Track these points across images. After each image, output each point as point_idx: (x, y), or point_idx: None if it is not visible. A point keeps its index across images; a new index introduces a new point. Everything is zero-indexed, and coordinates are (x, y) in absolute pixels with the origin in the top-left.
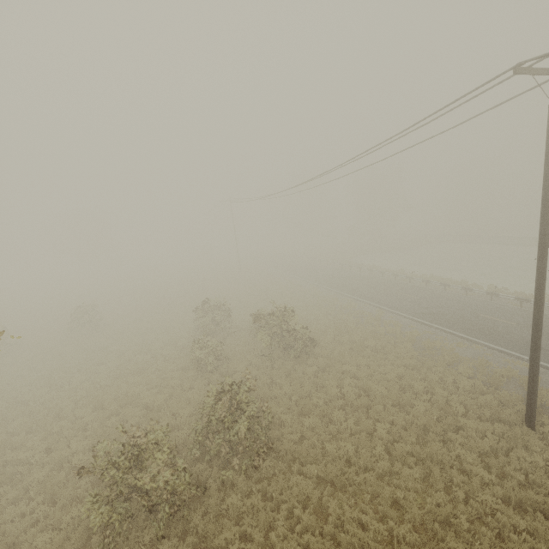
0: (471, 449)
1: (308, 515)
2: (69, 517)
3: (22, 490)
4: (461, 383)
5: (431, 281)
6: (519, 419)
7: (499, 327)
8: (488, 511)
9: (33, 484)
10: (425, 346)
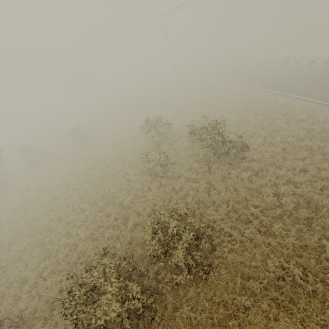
0: None
1: None
2: None
3: (56, 263)
4: None
5: None
6: None
7: None
8: None
9: (60, 260)
10: None
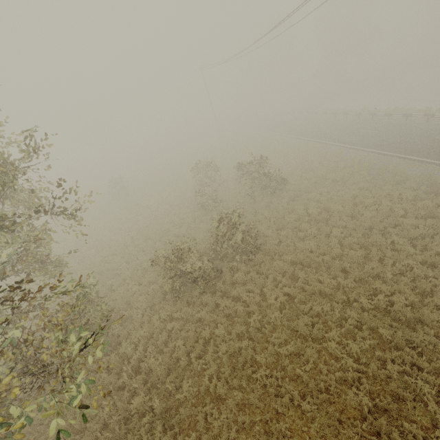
0: (404, 237)
1: (286, 279)
2: (151, 289)
3: (122, 280)
4: (405, 194)
5: (394, 114)
6: None
7: None
8: (408, 270)
9: (126, 277)
10: (378, 172)
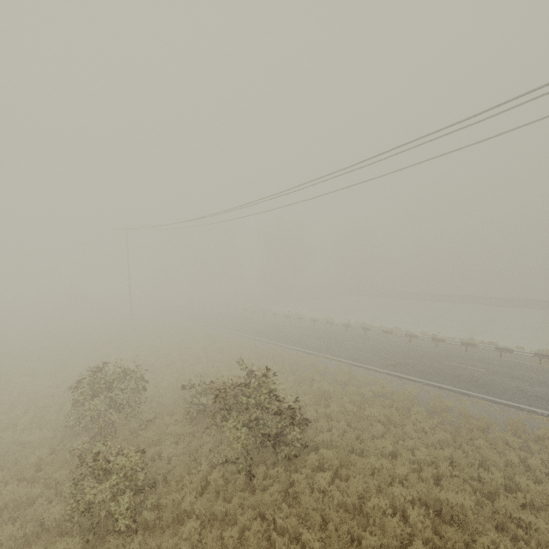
0: None
1: None
2: None
3: None
4: (533, 461)
5: (372, 329)
6: None
7: (476, 375)
8: None
9: None
10: (433, 409)
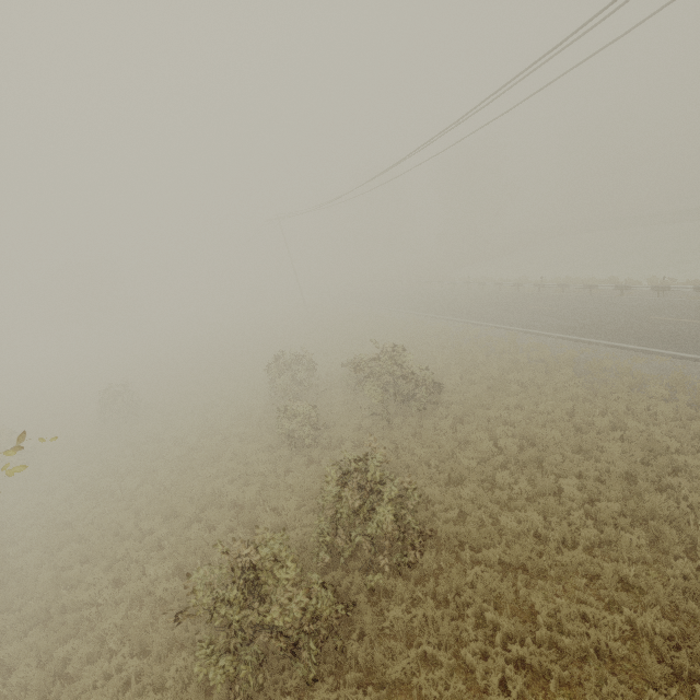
0: None
1: (508, 618)
2: (173, 671)
3: (97, 641)
4: (660, 409)
5: (571, 285)
6: None
7: (683, 329)
8: None
9: (110, 631)
10: (589, 370)
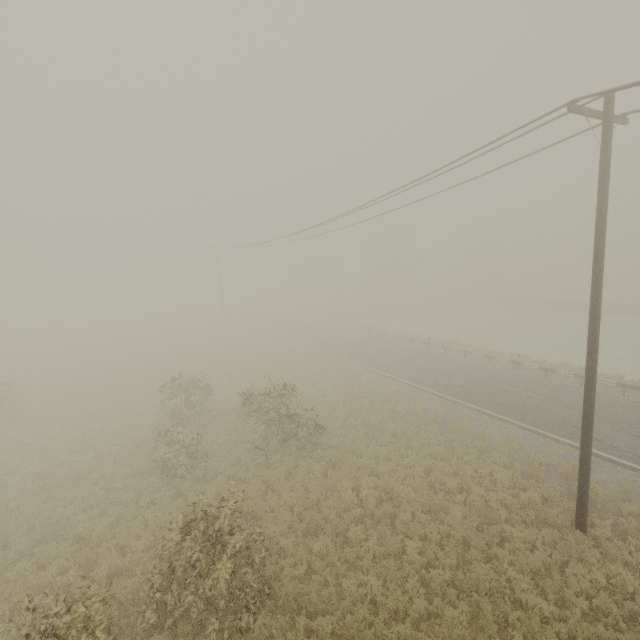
0: (521, 568)
1: None
2: None
3: None
4: (499, 475)
5: (451, 348)
6: (567, 520)
7: (528, 402)
8: None
9: None
10: (452, 429)
